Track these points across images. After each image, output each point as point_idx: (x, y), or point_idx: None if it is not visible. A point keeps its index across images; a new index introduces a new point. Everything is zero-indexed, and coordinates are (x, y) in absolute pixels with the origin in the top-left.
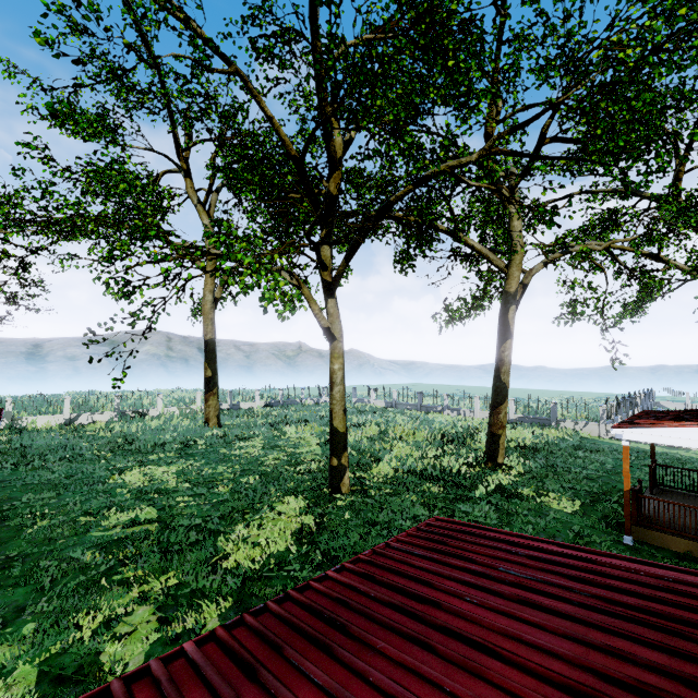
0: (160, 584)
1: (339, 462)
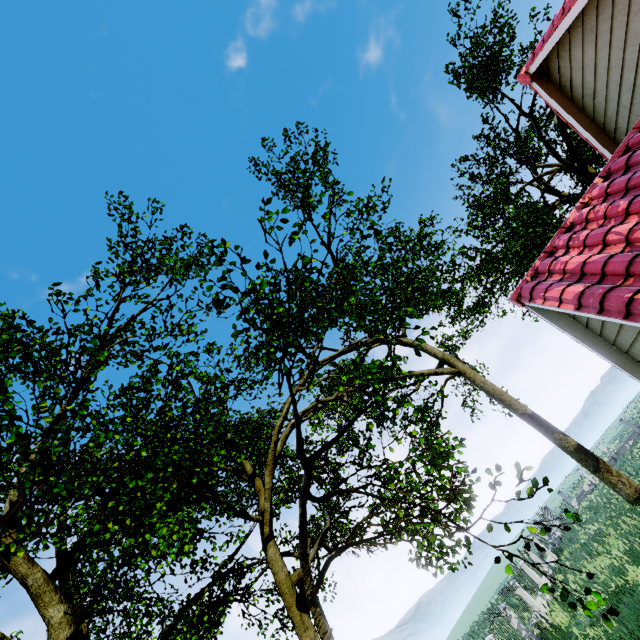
0: None
1: None
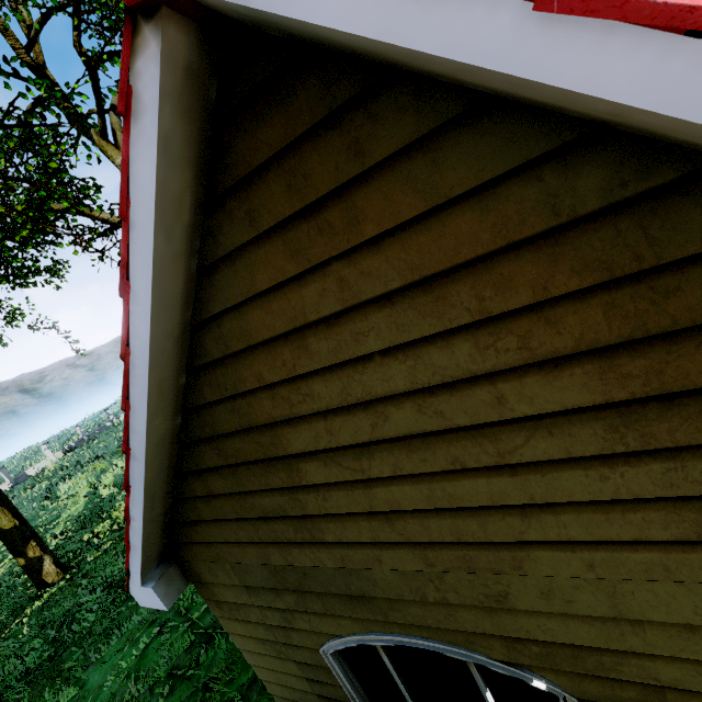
0: None
1: (27, 559)
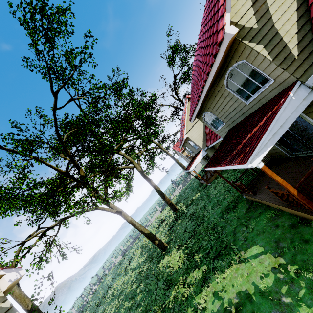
0: (180, 283)
1: (158, 240)
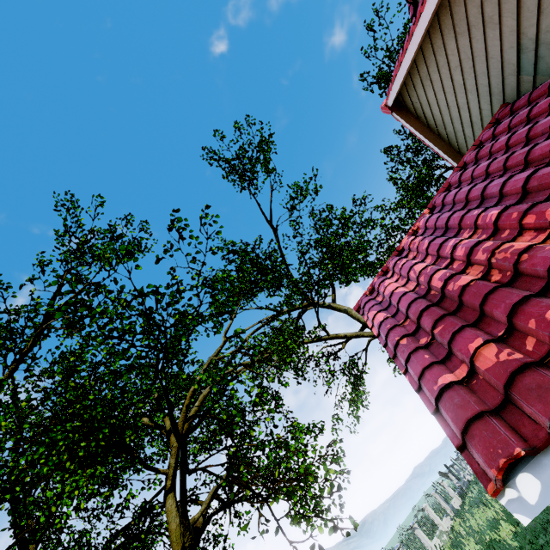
0: None
1: None
